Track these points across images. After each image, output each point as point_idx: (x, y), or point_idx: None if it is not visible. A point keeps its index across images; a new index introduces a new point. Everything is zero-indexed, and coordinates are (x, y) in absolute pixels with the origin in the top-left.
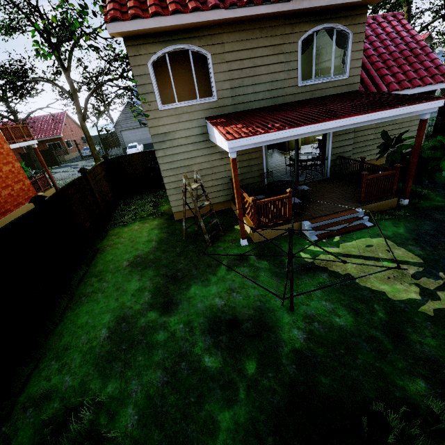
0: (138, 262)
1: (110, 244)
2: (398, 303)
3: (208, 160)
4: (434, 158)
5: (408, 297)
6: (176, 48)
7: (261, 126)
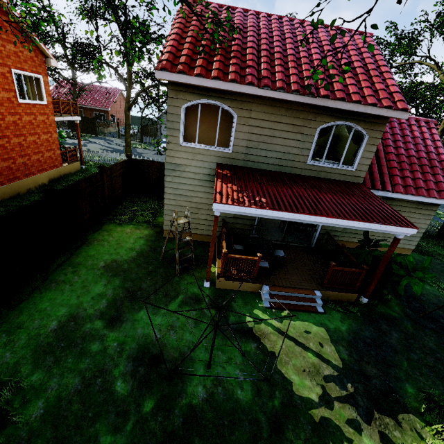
0: (112, 267)
1: (99, 239)
2: (296, 398)
3: (208, 197)
4: (397, 274)
5: (308, 395)
6: (209, 102)
7: (251, 196)
